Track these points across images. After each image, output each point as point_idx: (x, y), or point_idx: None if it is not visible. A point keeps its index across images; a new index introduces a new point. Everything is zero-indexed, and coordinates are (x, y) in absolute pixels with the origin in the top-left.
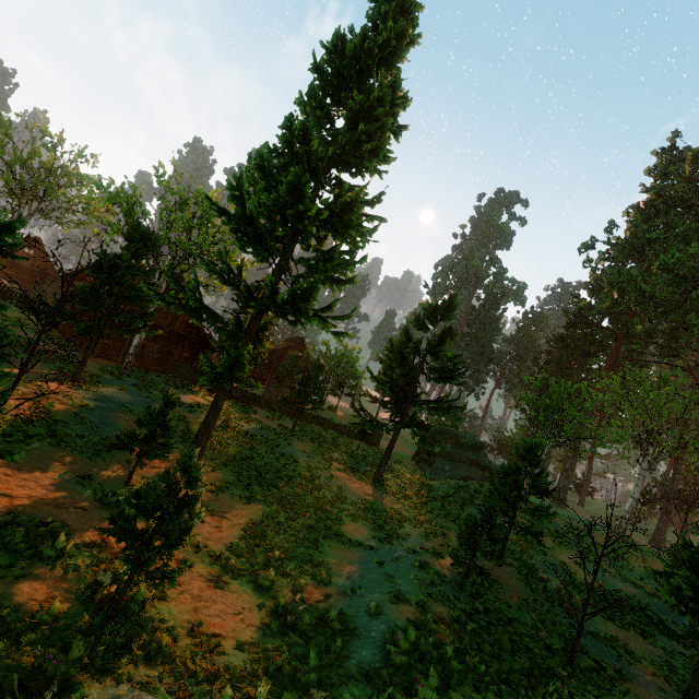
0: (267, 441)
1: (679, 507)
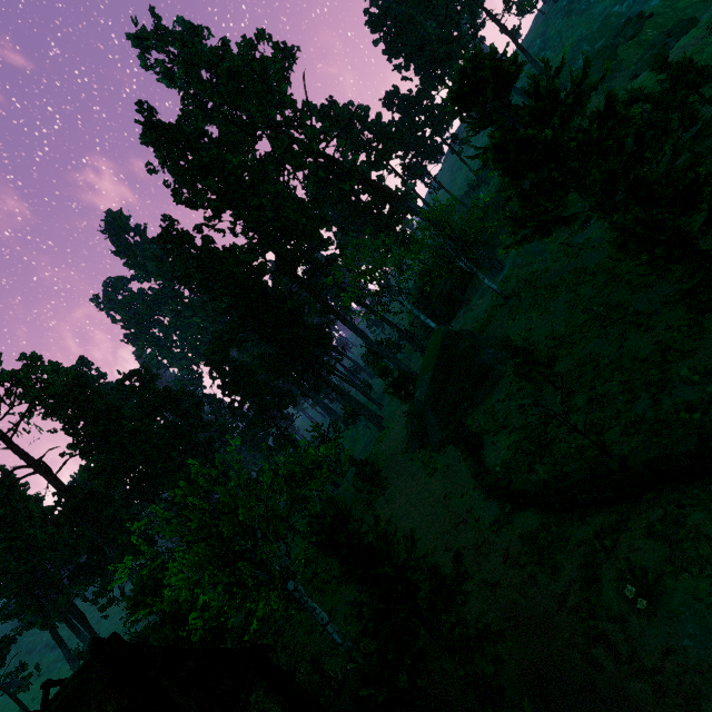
0: None
1: (427, 307)
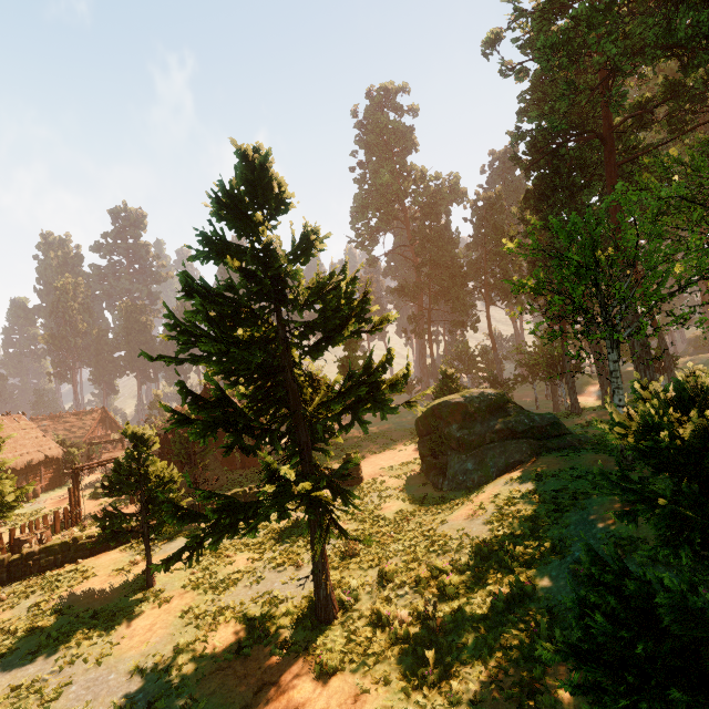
0: (9, 706)
1: None
